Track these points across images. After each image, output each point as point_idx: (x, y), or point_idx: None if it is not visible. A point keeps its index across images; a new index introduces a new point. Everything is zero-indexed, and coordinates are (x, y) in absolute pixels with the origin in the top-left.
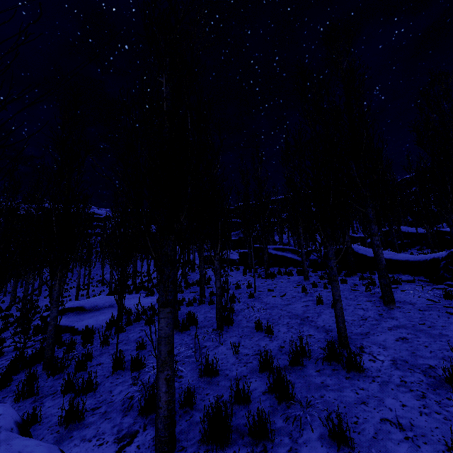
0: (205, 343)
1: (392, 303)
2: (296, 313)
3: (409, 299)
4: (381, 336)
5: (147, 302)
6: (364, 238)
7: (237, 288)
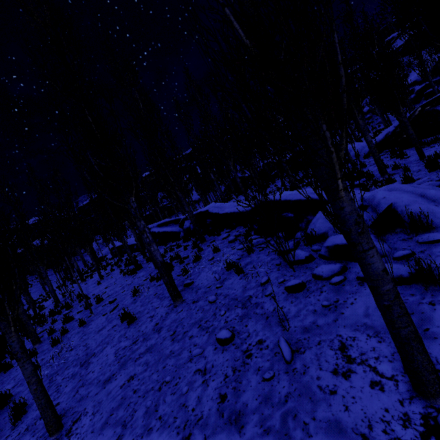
0: None
1: (176, 300)
2: (89, 350)
3: (203, 281)
4: (116, 381)
5: None
6: None
7: (87, 307)
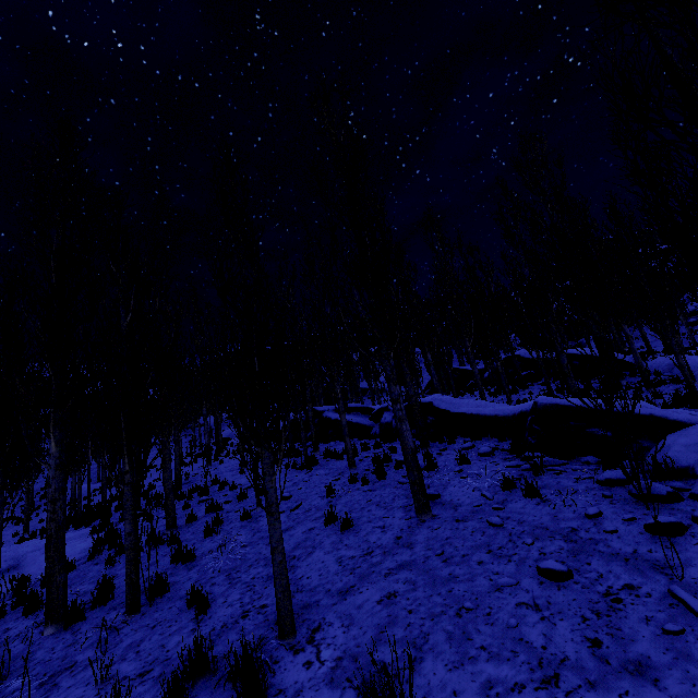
0: (80, 655)
1: (424, 511)
2: None
3: (459, 497)
4: (364, 594)
5: (76, 552)
6: (481, 371)
7: (241, 498)
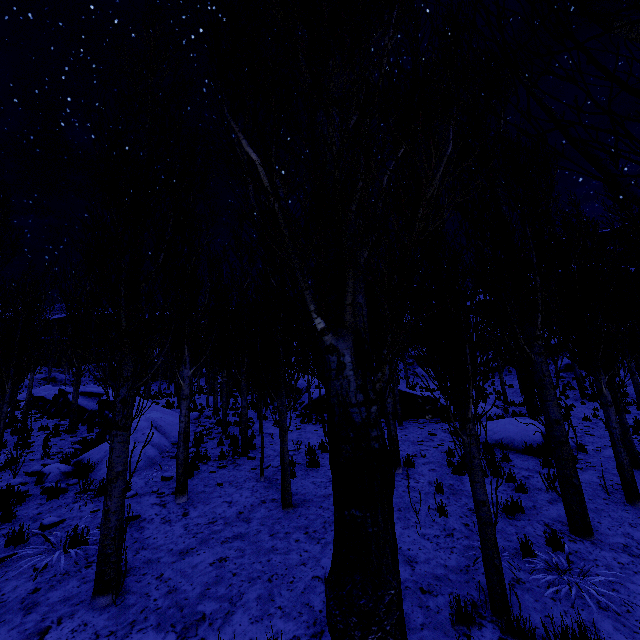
0: None
1: None
2: None
3: None
4: None
5: None
6: None
7: None
